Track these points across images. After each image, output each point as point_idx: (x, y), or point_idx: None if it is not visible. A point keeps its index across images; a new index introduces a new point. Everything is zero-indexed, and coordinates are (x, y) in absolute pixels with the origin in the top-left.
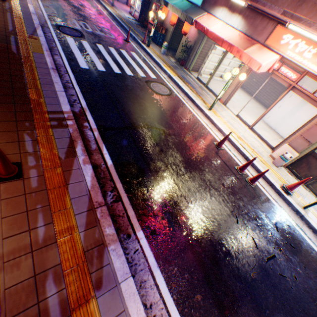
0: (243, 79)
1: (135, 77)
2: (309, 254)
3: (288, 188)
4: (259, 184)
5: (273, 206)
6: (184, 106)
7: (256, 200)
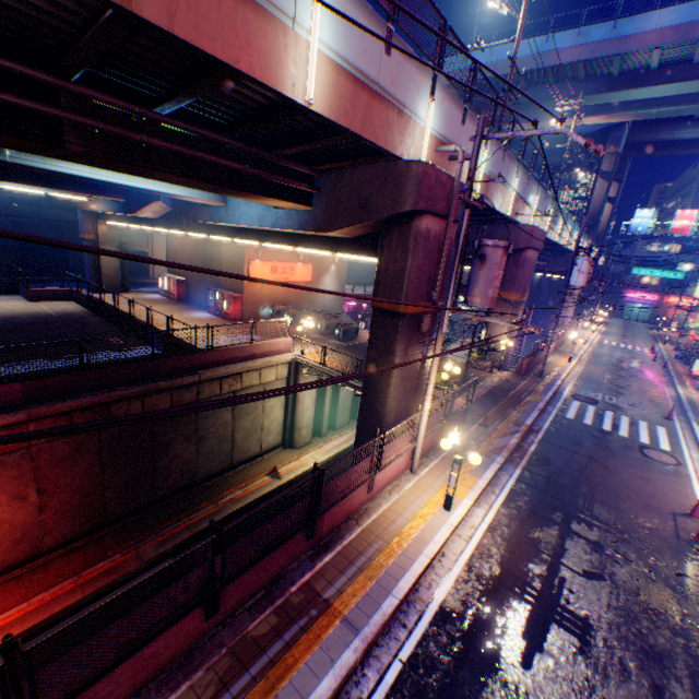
0: None
1: (626, 438)
2: None
3: None
4: None
5: None
6: (683, 478)
7: (680, 554)
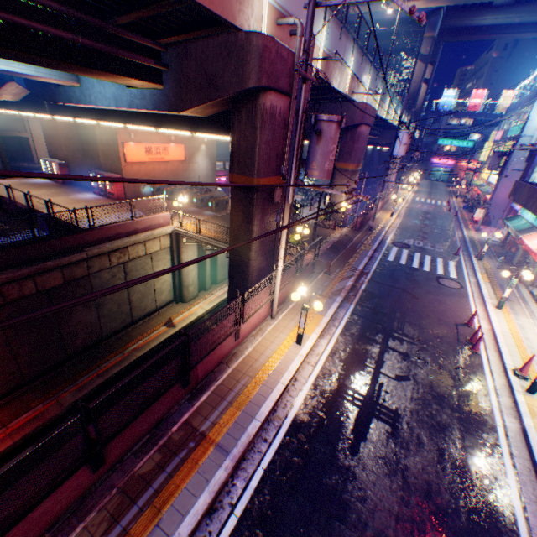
0: (528, 278)
1: (428, 272)
2: (474, 395)
3: (517, 369)
4: (484, 357)
5: (478, 367)
6: (464, 298)
7: (459, 354)
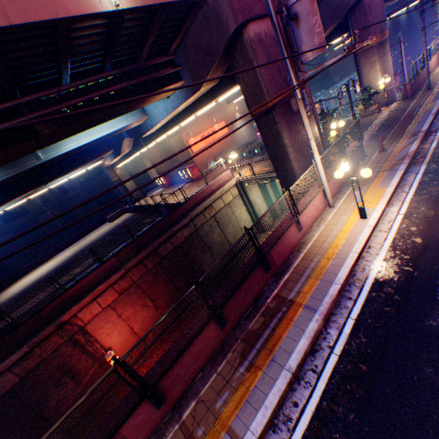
0: None
1: None
2: None
3: None
4: None
5: None
6: None
7: None
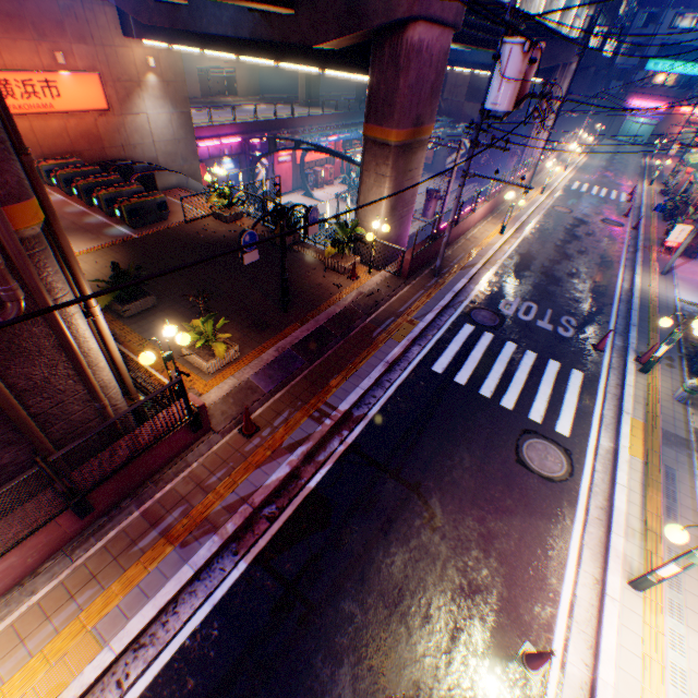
0: None
1: (510, 413)
2: None
3: None
4: None
5: None
6: (562, 521)
7: None
